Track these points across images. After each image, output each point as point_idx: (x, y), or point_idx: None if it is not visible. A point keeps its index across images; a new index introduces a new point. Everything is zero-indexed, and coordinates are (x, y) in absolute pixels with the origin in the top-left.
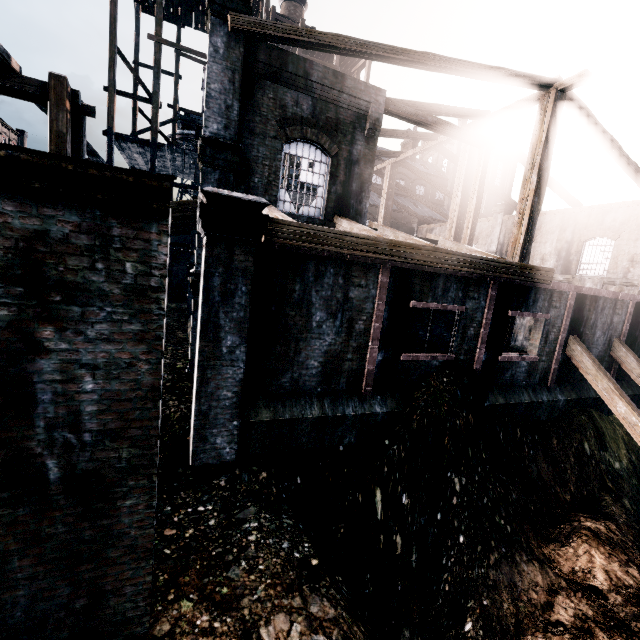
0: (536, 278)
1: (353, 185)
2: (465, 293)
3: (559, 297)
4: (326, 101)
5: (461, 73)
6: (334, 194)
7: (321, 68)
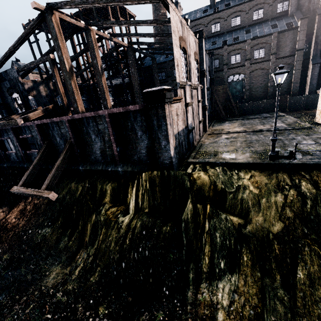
0: (14, 124)
1: (25, 99)
2: (7, 133)
3: (32, 127)
4: (10, 79)
5: (22, 43)
6: (24, 104)
7: (3, 72)
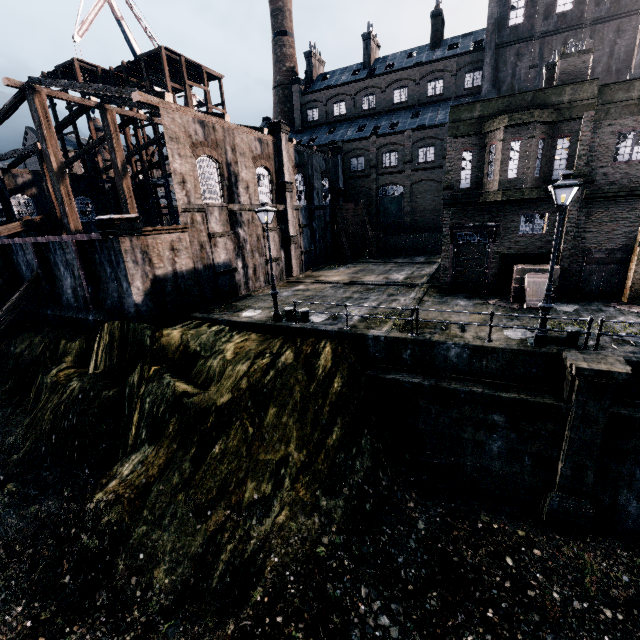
0: None
1: (7, 203)
2: None
3: None
4: None
5: (0, 122)
6: (5, 210)
7: None
